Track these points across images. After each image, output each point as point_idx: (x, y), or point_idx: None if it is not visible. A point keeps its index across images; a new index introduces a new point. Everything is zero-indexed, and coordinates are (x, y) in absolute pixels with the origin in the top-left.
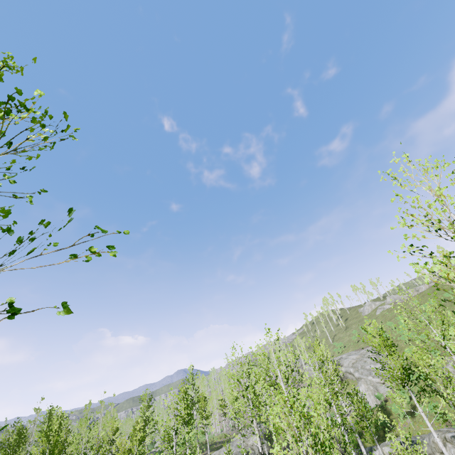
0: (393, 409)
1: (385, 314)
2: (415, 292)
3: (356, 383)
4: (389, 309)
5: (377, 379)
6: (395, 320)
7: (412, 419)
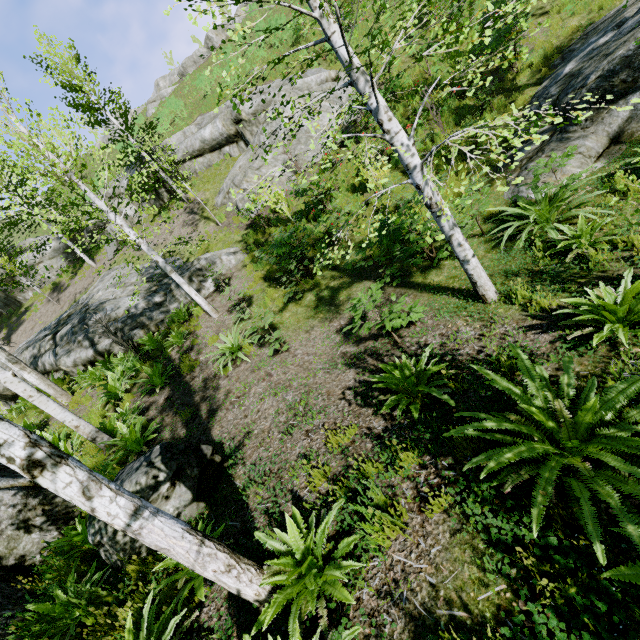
0: (497, 7)
1: (176, 96)
2: (223, 34)
3: (233, 158)
4: (177, 90)
5: (319, 74)
6: (218, 72)
7: (534, 18)
